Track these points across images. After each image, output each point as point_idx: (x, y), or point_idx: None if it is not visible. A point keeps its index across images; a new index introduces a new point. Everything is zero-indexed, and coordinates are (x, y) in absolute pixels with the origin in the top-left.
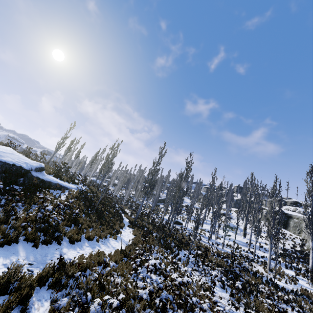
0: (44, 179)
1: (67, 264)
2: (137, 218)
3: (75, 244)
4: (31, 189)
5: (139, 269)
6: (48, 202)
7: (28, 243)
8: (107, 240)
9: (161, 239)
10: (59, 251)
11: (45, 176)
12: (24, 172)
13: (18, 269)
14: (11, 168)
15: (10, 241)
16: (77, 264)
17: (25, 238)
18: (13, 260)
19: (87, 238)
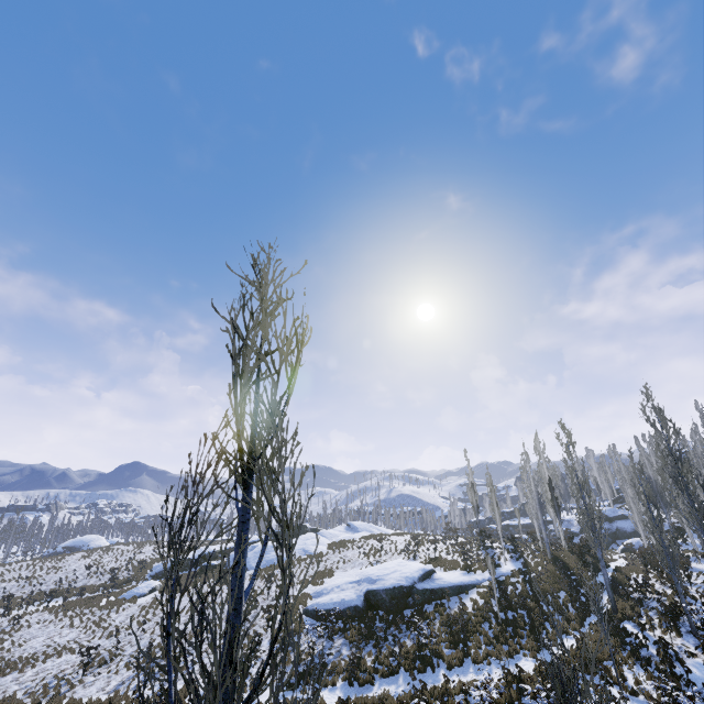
0: (433, 588)
1: (428, 690)
2: (615, 603)
3: (454, 670)
4: (423, 608)
5: (528, 700)
6: (435, 621)
7: (407, 673)
8: (516, 661)
9: (652, 643)
10: (433, 679)
11: (434, 582)
12: (408, 590)
13: (388, 692)
14: (394, 592)
15: (393, 672)
16: (435, 690)
17: (404, 669)
18: (393, 688)
19: (473, 662)
